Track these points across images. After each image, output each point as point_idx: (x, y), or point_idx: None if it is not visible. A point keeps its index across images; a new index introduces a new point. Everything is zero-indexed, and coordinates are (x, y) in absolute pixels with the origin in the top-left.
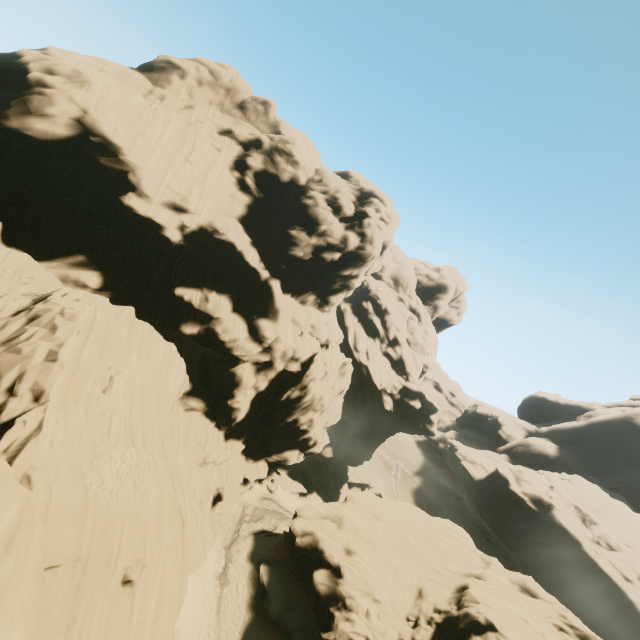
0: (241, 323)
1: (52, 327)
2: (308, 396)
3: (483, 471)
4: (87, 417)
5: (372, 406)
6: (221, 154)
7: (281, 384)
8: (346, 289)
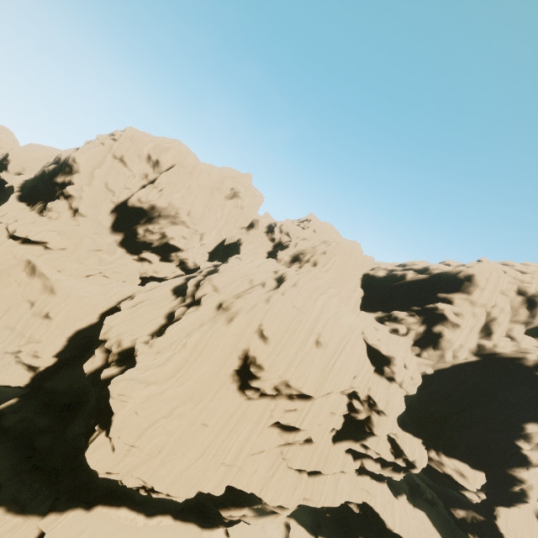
0: None
1: None
2: None
3: None
4: None
5: None
6: None
7: None
8: (62, 195)
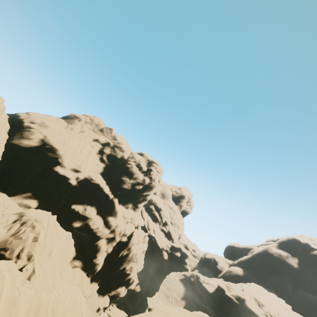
0: (100, 219)
1: (33, 226)
2: (131, 253)
3: (213, 287)
4: (47, 267)
5: (158, 258)
6: (94, 148)
7: (118, 248)
8: (145, 200)
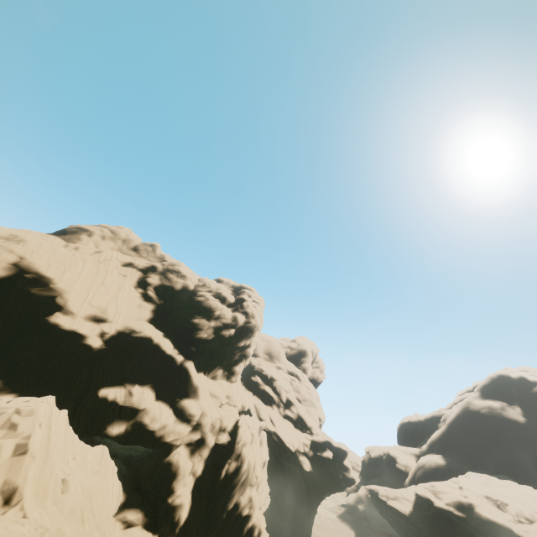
0: (166, 408)
1: (10, 426)
2: (245, 463)
3: (408, 503)
4: (61, 514)
5: (292, 475)
6: (127, 278)
7: (215, 462)
8: (244, 358)
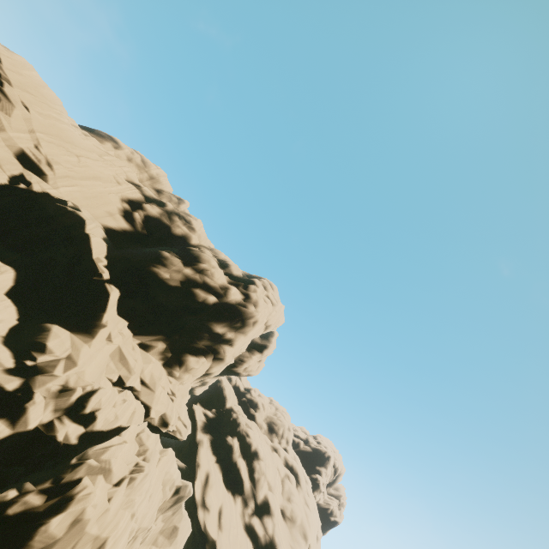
0: (7, 313)
1: None
2: (56, 515)
3: None
4: None
5: None
6: (119, 186)
7: (3, 472)
8: (213, 354)
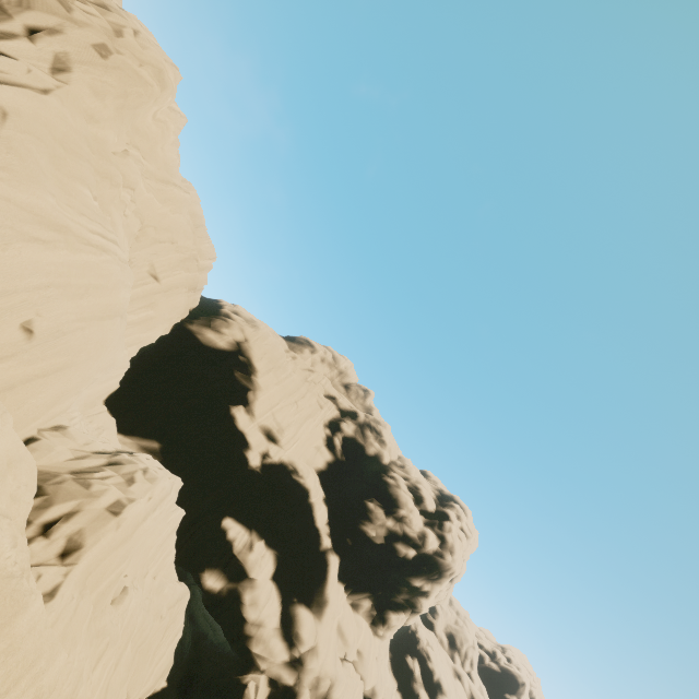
0: (276, 600)
1: (130, 479)
2: None
3: None
4: (89, 623)
5: None
6: (322, 410)
7: None
8: (411, 608)
